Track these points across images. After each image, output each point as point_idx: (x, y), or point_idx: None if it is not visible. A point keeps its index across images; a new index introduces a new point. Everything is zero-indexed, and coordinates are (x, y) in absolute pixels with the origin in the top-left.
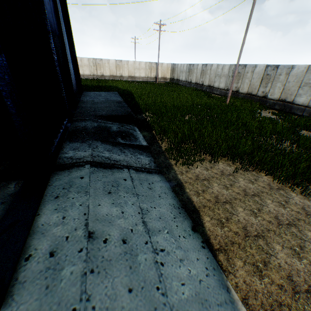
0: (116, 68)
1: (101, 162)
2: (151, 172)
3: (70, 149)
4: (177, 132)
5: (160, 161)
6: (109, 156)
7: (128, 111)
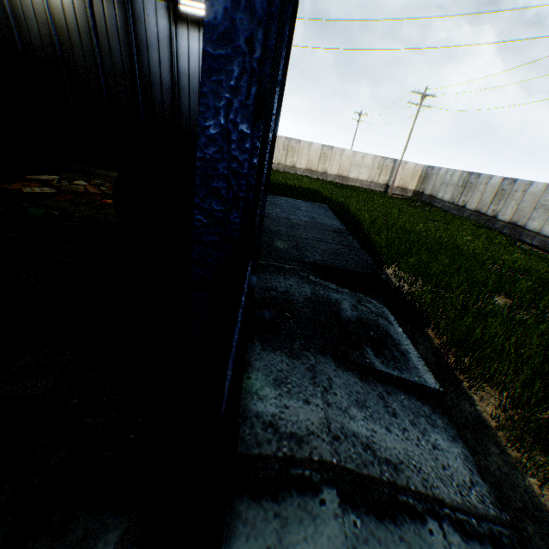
0: (319, 158)
1: (360, 470)
2: (503, 545)
3: (267, 380)
4: (520, 368)
5: (493, 469)
6: (369, 436)
7: (367, 261)
